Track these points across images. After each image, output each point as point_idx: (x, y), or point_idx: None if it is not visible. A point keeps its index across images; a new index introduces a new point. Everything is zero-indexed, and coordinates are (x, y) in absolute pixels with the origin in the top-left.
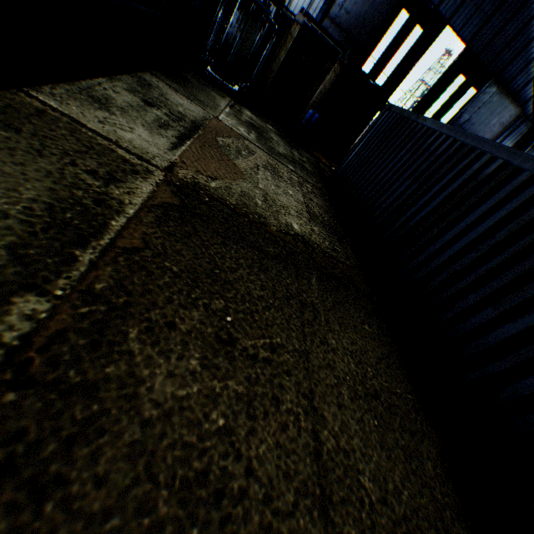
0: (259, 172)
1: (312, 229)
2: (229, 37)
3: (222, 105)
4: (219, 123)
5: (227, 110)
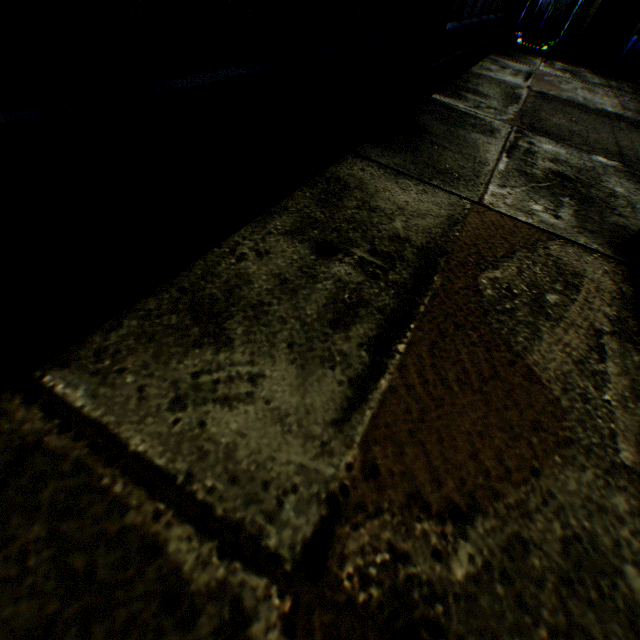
0: (577, 91)
1: (623, 113)
2: (542, 6)
3: (537, 63)
4: (539, 72)
5: (541, 65)
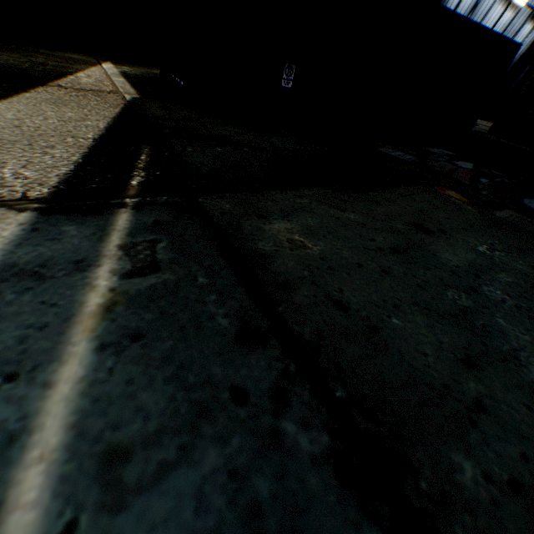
0: None
1: None
2: None
3: None
4: None
5: None
